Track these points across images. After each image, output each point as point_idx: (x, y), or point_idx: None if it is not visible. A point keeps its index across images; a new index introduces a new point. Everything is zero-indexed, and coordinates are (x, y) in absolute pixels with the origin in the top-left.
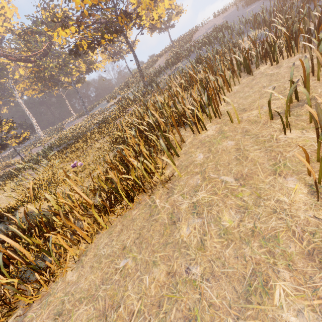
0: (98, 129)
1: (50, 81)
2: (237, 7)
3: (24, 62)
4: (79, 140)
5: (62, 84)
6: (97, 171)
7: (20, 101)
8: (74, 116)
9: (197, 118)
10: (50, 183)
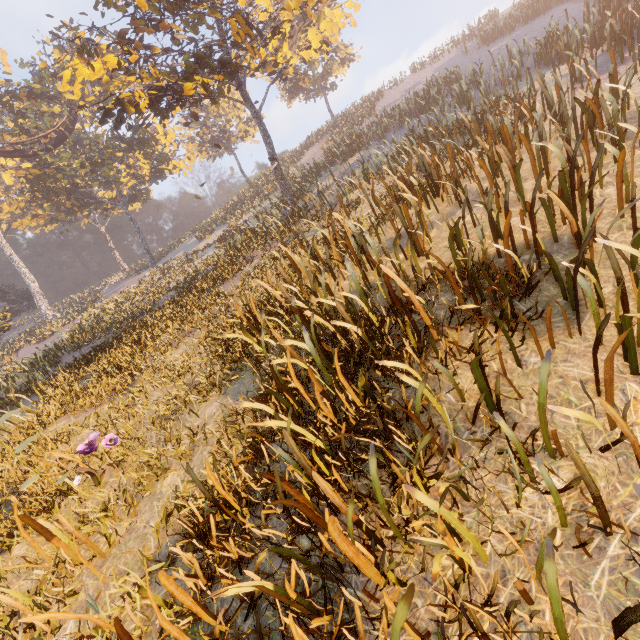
0: (175, 306)
1: (69, 197)
2: (460, 51)
3: (10, 156)
4: (125, 337)
5: (98, 205)
6: (168, 477)
7: (2, 242)
8: (125, 272)
9: (623, 299)
10: (4, 510)
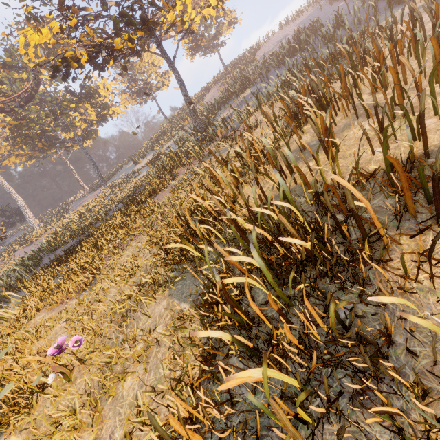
0: (122, 215)
1: (40, 140)
2: (315, 9)
3: None
4: (86, 242)
5: (61, 144)
6: (127, 379)
7: None
8: (85, 190)
9: None
10: None
